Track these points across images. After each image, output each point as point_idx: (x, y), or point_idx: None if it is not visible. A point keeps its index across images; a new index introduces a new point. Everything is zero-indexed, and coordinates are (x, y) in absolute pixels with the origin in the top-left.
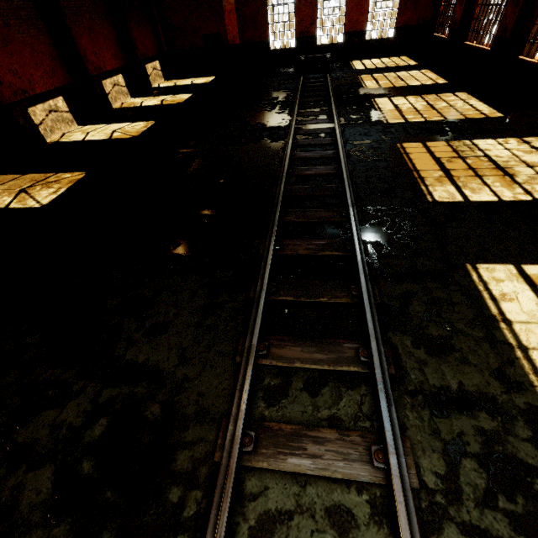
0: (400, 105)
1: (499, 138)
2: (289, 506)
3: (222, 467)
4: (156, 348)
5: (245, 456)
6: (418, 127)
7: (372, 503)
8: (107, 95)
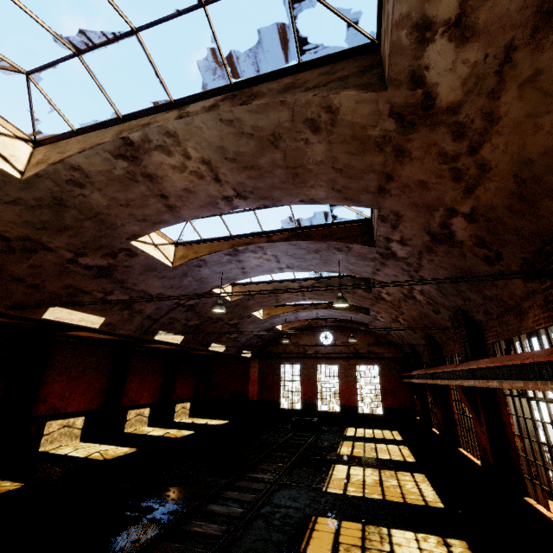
0: (353, 475)
1: (421, 532)
2: None
3: None
4: None
5: None
6: (349, 501)
7: None
8: (126, 421)
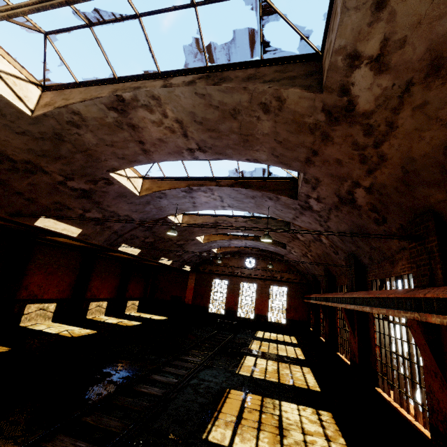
0: (258, 364)
1: (302, 405)
2: None
3: None
4: None
5: None
6: (254, 381)
7: None
8: (88, 310)
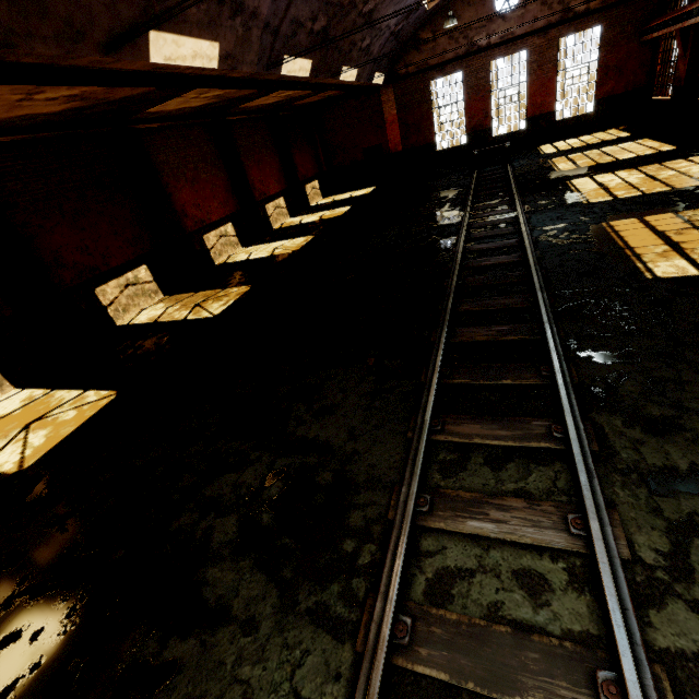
0: (606, 182)
1: None
2: (470, 565)
3: (396, 522)
4: (325, 426)
5: (420, 516)
6: (631, 202)
7: (570, 571)
8: (269, 217)
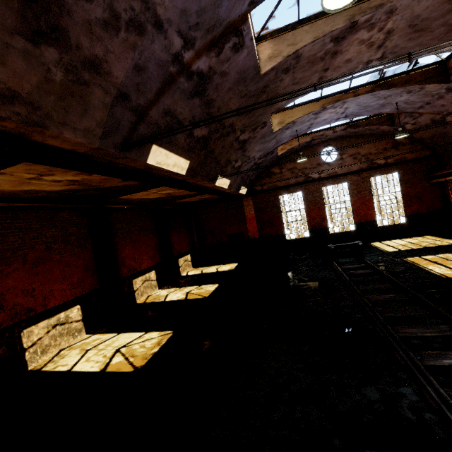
0: None
1: None
2: None
3: None
4: None
5: None
6: None
7: None
8: (134, 291)
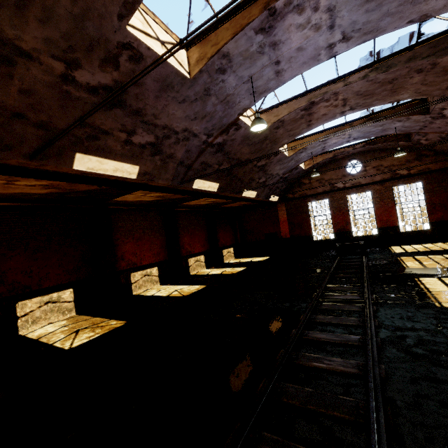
0: None
1: None
2: None
3: None
4: None
5: None
6: None
7: None
8: (189, 266)
